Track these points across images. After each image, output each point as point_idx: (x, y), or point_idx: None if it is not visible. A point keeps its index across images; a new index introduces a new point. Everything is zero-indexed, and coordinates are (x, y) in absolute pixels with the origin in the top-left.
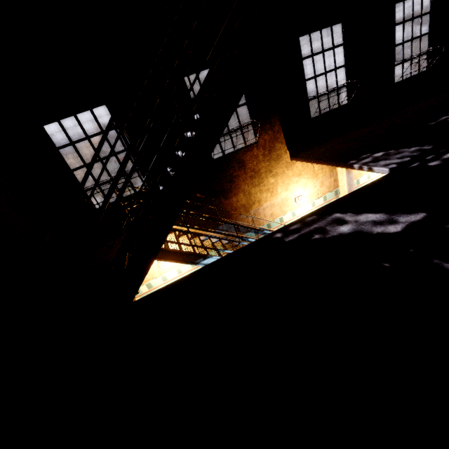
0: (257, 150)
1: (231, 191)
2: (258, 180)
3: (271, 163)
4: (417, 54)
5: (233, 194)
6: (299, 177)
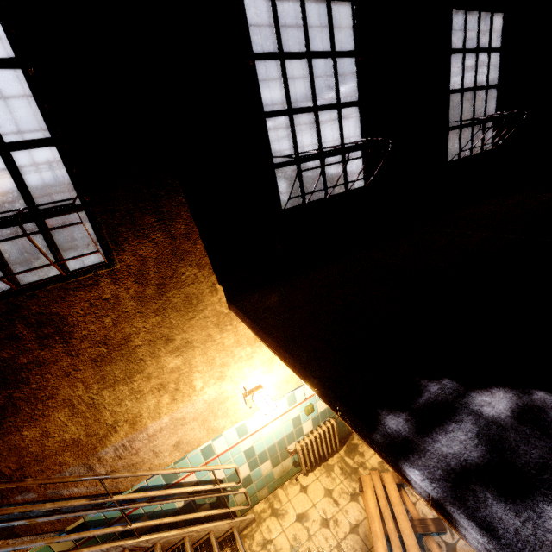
0: (113, 285)
1: (12, 412)
2: (125, 366)
3: (167, 319)
4: (485, 116)
5: (23, 419)
6: (256, 346)
